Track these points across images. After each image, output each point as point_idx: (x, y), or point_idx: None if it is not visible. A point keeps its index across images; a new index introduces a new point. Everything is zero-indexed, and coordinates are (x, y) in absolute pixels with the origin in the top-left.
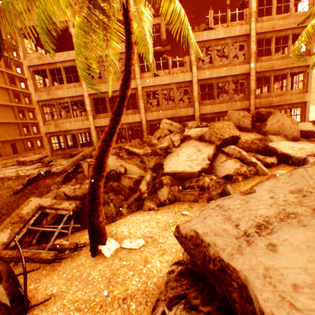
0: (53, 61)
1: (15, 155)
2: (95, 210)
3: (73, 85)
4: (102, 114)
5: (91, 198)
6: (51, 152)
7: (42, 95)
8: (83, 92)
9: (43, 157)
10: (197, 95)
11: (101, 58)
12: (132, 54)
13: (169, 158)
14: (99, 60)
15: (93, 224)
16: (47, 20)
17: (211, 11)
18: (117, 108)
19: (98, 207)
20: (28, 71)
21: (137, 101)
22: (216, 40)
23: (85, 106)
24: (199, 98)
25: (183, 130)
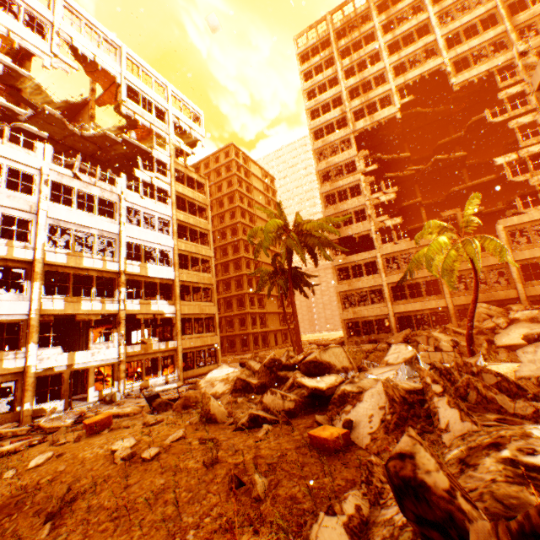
0: (355, 259)
1: (277, 346)
2: (471, 343)
3: (371, 277)
4: (400, 301)
5: (469, 337)
6: (346, 337)
7: (343, 286)
8: (382, 282)
9: (339, 342)
10: (517, 276)
11: (399, 253)
12: (477, 274)
13: (497, 337)
14: (397, 254)
15: (471, 349)
16: (444, 269)
17: (517, 199)
18: (474, 298)
19: (472, 342)
20: (333, 269)
21: (439, 286)
22: (531, 221)
23: (383, 293)
24: (521, 278)
25: (506, 313)
